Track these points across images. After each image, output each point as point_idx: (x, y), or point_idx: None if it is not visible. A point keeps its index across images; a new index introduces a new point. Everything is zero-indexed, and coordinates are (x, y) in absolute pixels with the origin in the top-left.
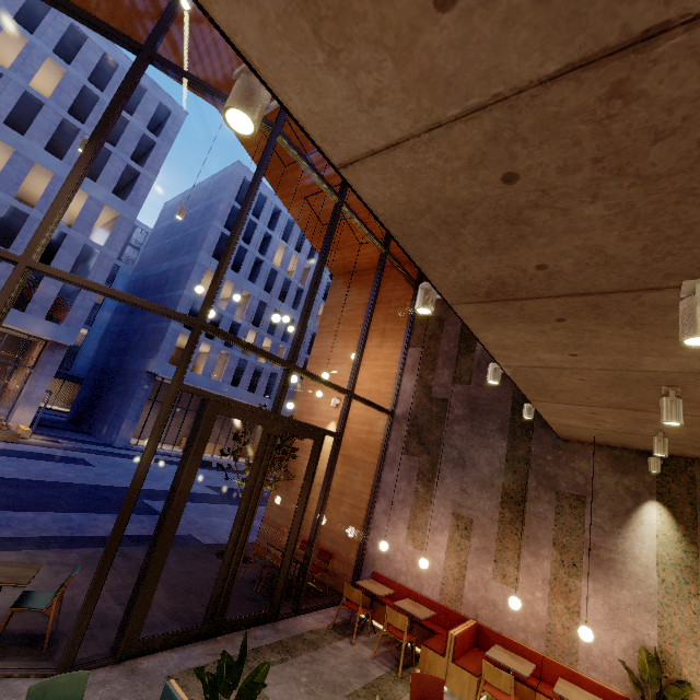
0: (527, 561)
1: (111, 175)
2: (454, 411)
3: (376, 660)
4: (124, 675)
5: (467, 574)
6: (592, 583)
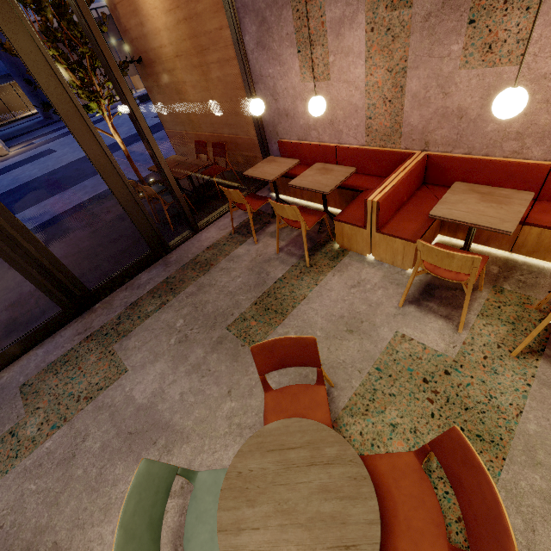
0: None
1: None
2: None
3: (283, 253)
4: None
5: (408, 83)
6: None
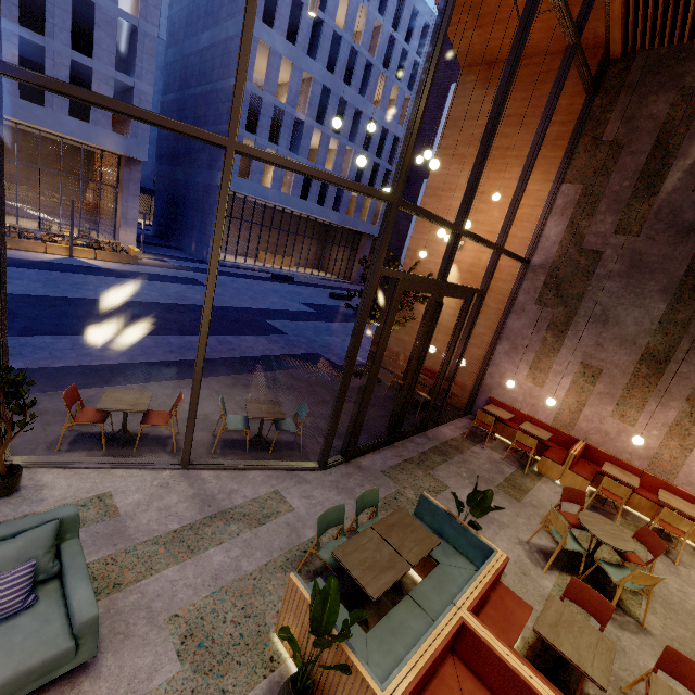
0: (652, 409)
1: None
2: (608, 266)
3: (504, 461)
4: (356, 470)
5: (584, 410)
6: None
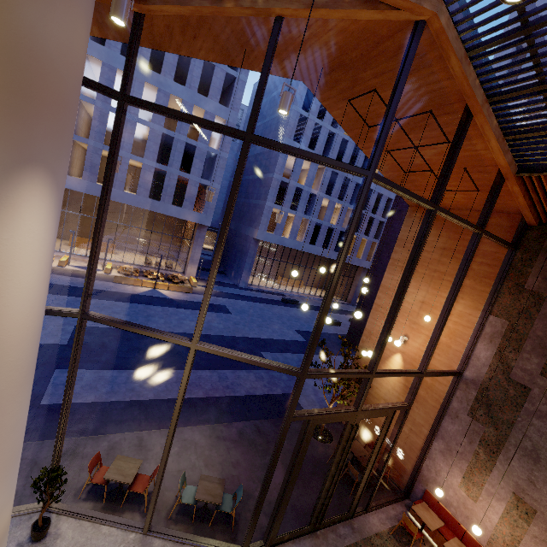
0: None
1: (216, 87)
2: (536, 404)
3: None
4: None
5: None
6: None
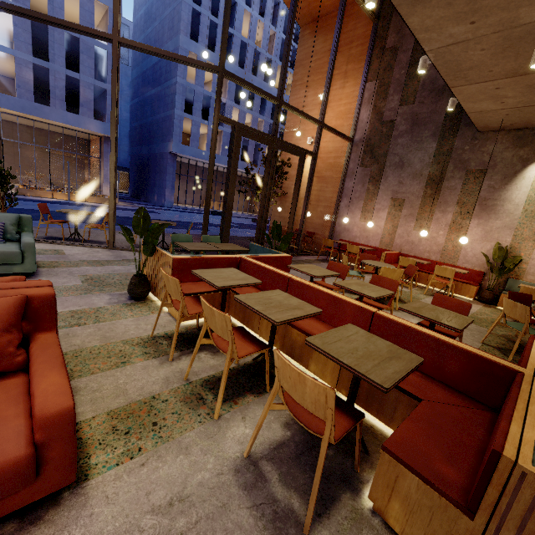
0: (437, 216)
1: None
2: (399, 128)
3: None
4: None
5: (397, 230)
6: (477, 221)
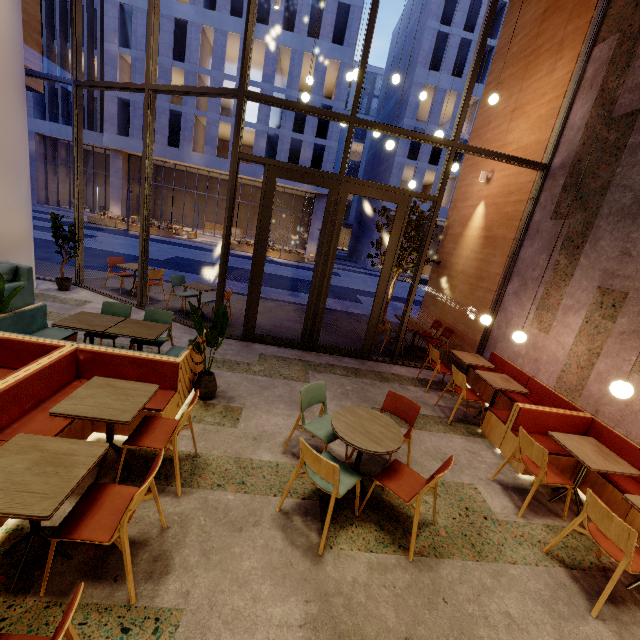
0: None
1: (327, 24)
2: None
3: (438, 407)
4: (241, 345)
5: (597, 363)
6: None
